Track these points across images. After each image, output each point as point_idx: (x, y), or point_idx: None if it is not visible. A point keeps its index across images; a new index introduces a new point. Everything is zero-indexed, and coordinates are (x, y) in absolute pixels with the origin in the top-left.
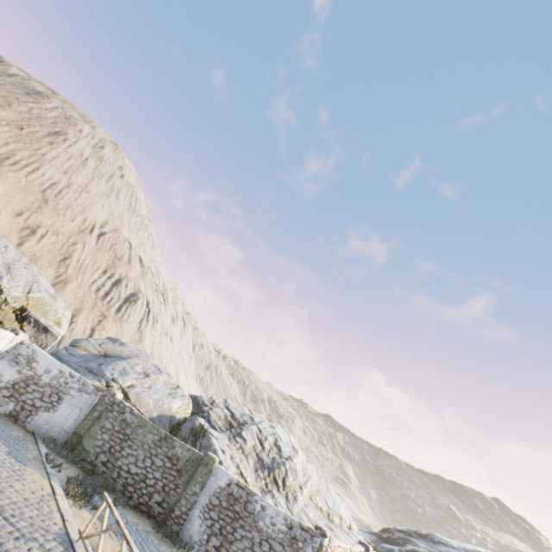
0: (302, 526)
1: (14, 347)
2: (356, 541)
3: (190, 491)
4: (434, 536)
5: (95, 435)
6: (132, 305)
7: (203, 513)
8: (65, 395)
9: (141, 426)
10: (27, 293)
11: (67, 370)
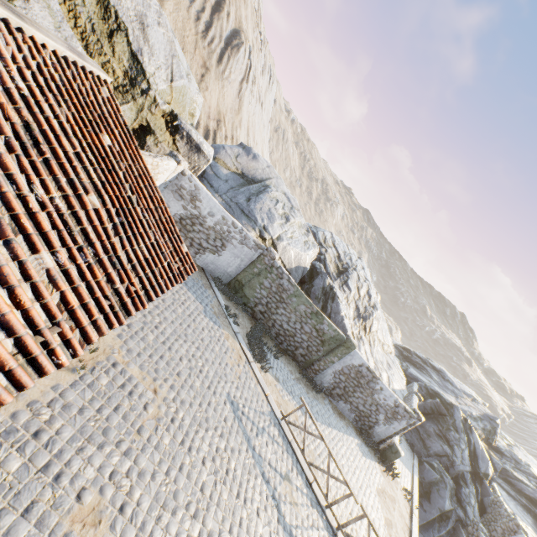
0: (406, 409)
1: (175, 176)
2: (397, 369)
3: (329, 359)
4: (445, 375)
5: (254, 288)
6: (234, 55)
7: (334, 374)
8: (228, 243)
9: (295, 296)
10: (170, 82)
11: (230, 218)
